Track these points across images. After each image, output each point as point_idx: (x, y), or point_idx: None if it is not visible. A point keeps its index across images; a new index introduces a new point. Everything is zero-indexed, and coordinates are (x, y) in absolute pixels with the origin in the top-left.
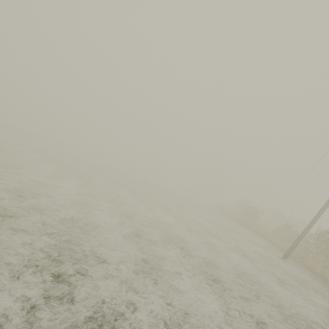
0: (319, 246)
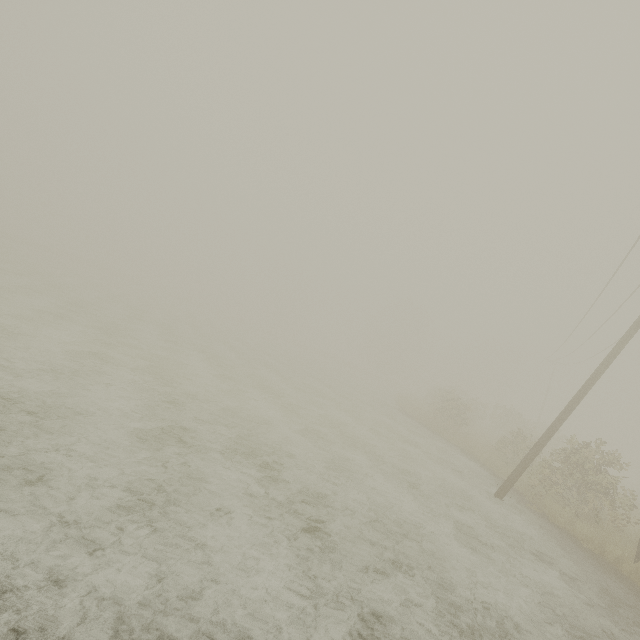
0: (569, 473)
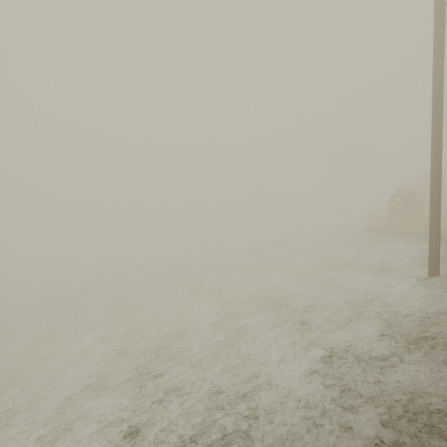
0: None
